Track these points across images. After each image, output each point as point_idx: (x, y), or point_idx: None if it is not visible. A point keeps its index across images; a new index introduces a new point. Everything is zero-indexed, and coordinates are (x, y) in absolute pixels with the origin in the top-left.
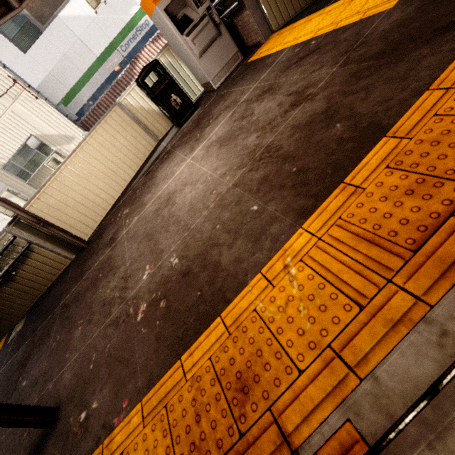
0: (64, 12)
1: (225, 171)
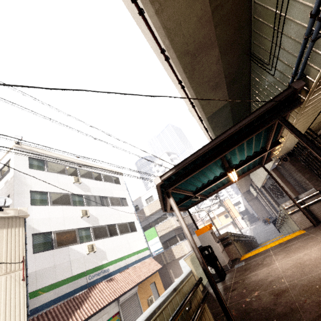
0: (73, 246)
1: (317, 246)
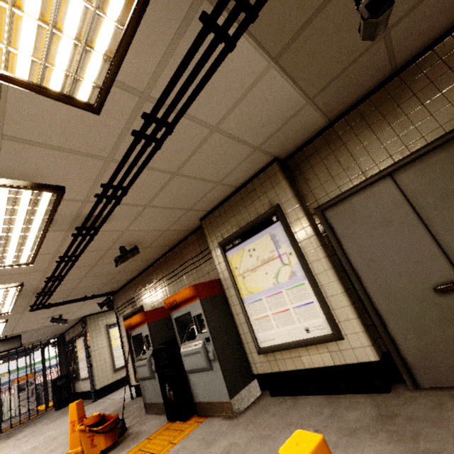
0: None
1: None
